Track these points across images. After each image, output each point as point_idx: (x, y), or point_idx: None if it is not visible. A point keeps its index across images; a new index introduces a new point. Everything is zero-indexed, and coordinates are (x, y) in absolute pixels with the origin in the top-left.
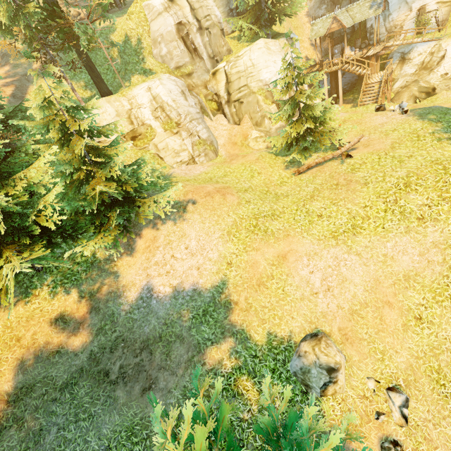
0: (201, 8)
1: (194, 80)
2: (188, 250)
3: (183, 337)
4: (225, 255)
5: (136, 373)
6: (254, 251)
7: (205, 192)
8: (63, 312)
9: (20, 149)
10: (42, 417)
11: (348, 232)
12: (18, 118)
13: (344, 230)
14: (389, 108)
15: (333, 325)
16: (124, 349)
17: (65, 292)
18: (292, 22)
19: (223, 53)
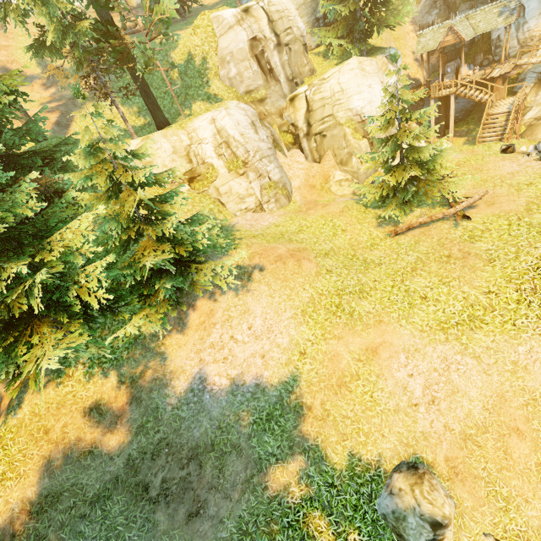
0: (281, 19)
1: (267, 107)
2: (251, 331)
3: (241, 447)
4: (298, 341)
5: (181, 491)
6: (335, 339)
7: (275, 255)
8: (98, 400)
9: (60, 199)
10: (68, 538)
11: (463, 325)
12: (61, 153)
13: (457, 322)
14: (520, 150)
15: (438, 452)
16: (168, 457)
17: (103, 374)
18: (392, 31)
19: (304, 73)
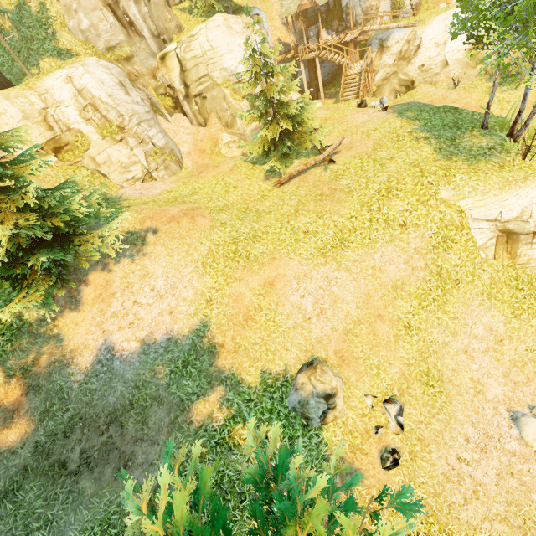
0: None
1: (137, 67)
2: (155, 292)
3: (161, 397)
4: (203, 291)
5: (104, 455)
6: (236, 282)
7: (168, 216)
8: None
9: None
10: None
11: (336, 248)
12: None
13: (332, 246)
14: (370, 104)
15: (329, 349)
16: (84, 430)
17: None
18: None
19: (171, 30)
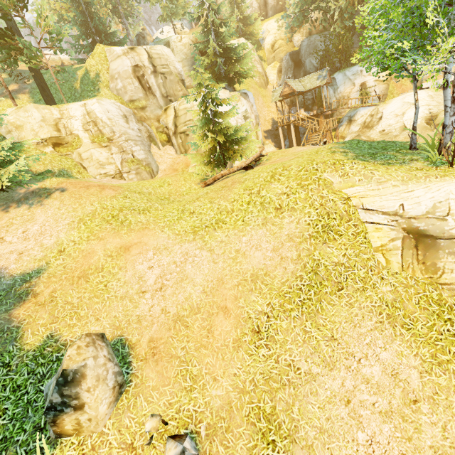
0: (159, 58)
1: (148, 114)
2: (24, 234)
3: None
4: (63, 242)
5: None
6: (97, 240)
7: (86, 184)
8: None
9: None
10: None
11: (210, 227)
12: None
13: (206, 225)
14: None
15: (145, 333)
16: None
17: None
18: (261, 92)
19: (178, 96)
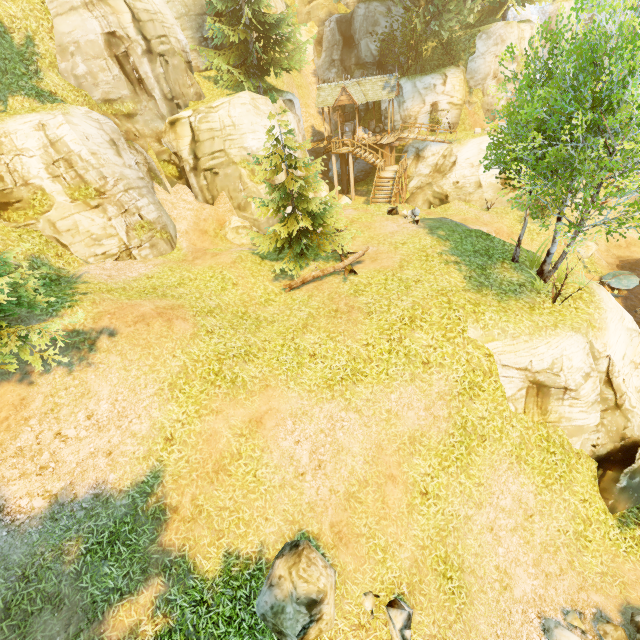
0: (152, 21)
1: (139, 126)
2: (92, 420)
3: (61, 596)
4: (163, 425)
5: None
6: (212, 414)
7: (136, 314)
8: None
9: None
10: None
11: (347, 380)
12: None
13: (342, 377)
14: (402, 213)
15: (324, 520)
16: None
17: None
18: (294, 77)
19: (188, 96)
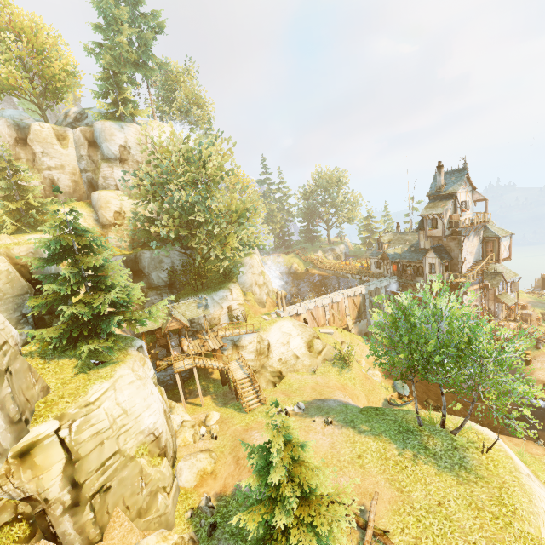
0: None
1: None
2: None
3: None
4: None
5: None
6: None
7: None
8: None
9: None
10: None
11: None
12: None
13: None
14: (290, 411)
15: None
16: None
17: None
18: None
19: (33, 397)
